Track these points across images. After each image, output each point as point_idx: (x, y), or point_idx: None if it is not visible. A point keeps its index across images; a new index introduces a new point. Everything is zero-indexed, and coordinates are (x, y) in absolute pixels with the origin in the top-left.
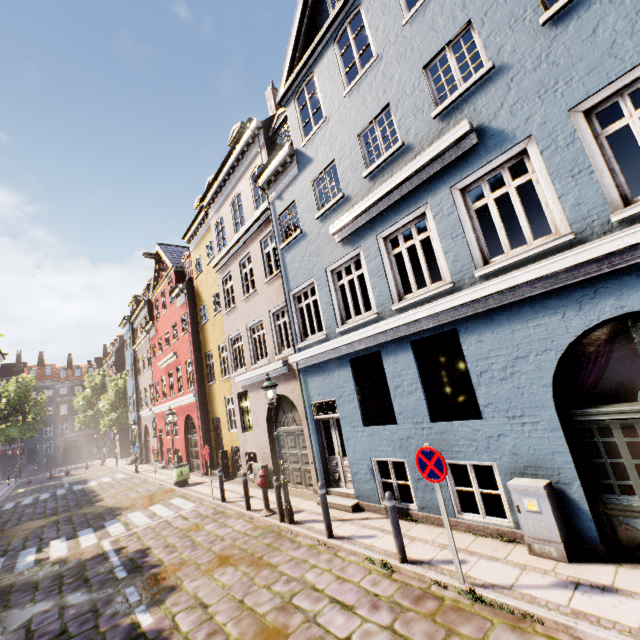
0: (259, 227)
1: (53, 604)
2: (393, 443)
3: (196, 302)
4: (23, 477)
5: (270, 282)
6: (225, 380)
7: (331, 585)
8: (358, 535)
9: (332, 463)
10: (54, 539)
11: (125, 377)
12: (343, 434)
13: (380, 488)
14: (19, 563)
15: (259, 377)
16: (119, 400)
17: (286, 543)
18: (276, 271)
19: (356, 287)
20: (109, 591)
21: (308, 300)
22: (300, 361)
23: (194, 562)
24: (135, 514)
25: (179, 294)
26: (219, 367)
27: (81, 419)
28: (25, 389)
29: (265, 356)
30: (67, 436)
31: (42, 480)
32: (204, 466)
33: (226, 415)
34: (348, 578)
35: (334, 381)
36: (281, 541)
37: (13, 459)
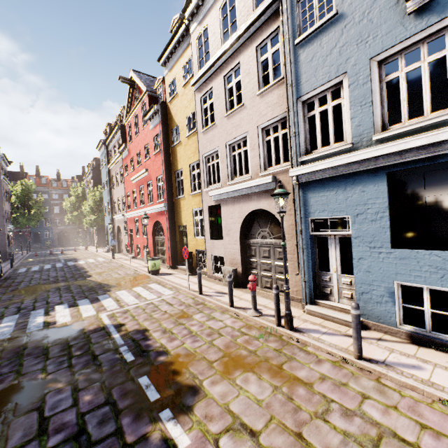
0: (257, 29)
1: (65, 381)
2: (443, 271)
3: (168, 125)
4: (32, 251)
5: (264, 93)
6: (194, 195)
7: (423, 438)
8: (394, 362)
9: (324, 278)
10: (58, 304)
11: (100, 190)
12: (353, 253)
13: (399, 312)
14: (30, 323)
15: (237, 192)
16: (96, 207)
17: (298, 353)
18: (273, 81)
19: (423, 79)
20: (121, 377)
21: (325, 106)
22: (303, 175)
23: (202, 357)
24: (122, 292)
25: (152, 116)
26: (189, 183)
27: (69, 217)
28: (28, 191)
29: (244, 173)
30: (60, 228)
31: (45, 255)
32: (170, 261)
33: (193, 224)
34: (440, 430)
35: (352, 197)
36: (290, 349)
37: (24, 238)
